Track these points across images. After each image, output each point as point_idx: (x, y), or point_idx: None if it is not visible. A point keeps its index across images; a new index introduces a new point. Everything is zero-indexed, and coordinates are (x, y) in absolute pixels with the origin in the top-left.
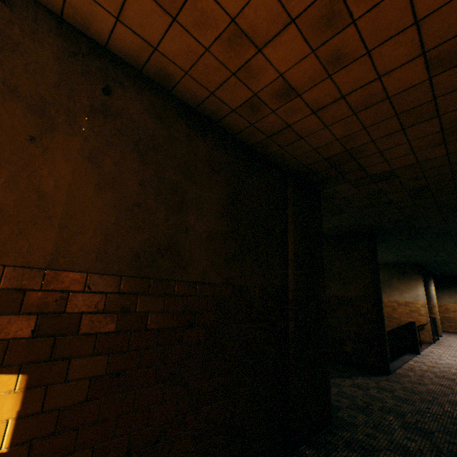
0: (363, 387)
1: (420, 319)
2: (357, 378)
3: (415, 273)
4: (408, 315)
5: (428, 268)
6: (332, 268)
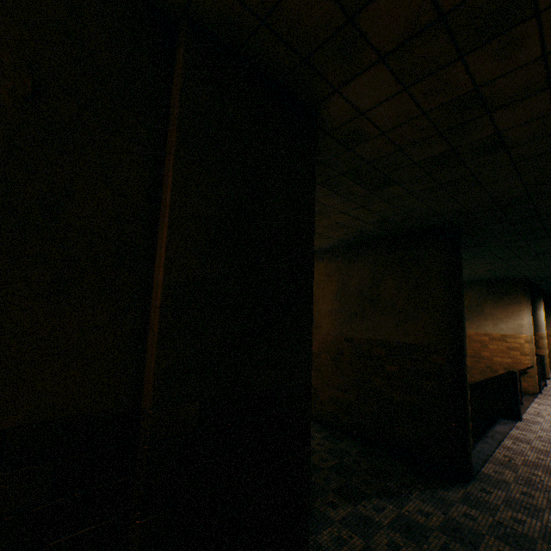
0: (416, 529)
1: (523, 360)
2: (410, 496)
3: (520, 294)
4: (504, 354)
5: (538, 285)
6: (382, 295)
